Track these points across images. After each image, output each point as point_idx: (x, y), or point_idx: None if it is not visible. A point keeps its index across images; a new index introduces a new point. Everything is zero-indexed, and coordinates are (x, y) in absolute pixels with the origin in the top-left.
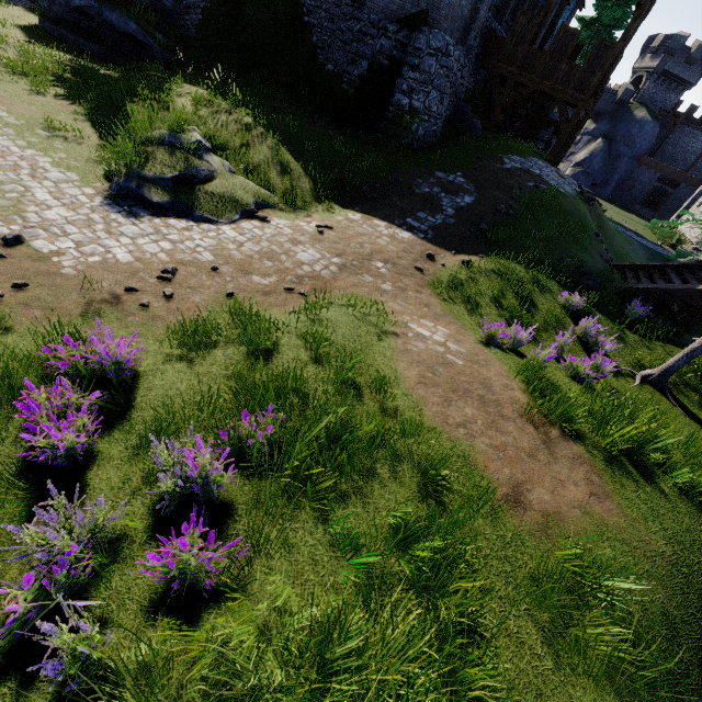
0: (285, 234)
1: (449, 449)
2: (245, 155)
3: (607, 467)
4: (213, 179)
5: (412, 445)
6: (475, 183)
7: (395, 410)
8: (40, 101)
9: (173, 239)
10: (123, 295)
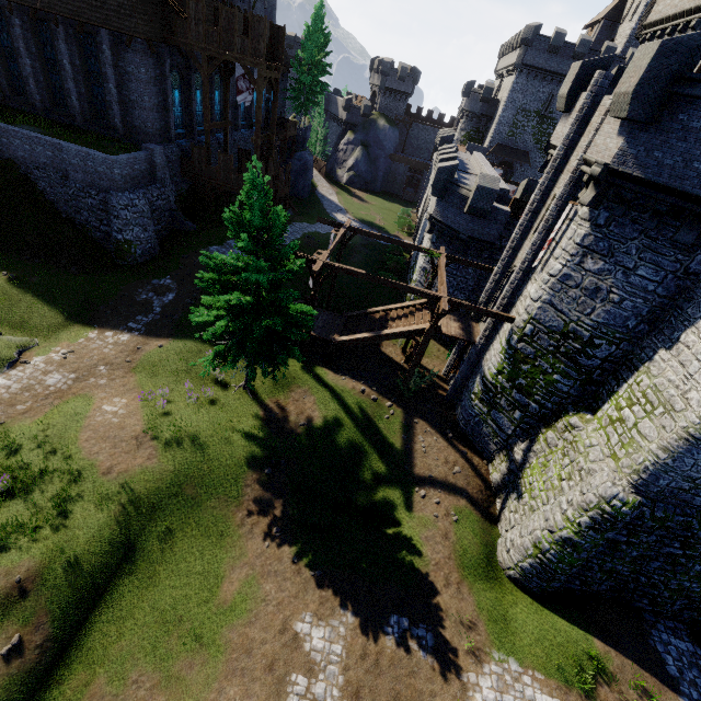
0: (40, 368)
1: (86, 463)
2: (8, 313)
3: (163, 446)
4: None
5: (71, 467)
6: (178, 281)
7: (70, 456)
8: None
9: None
10: None
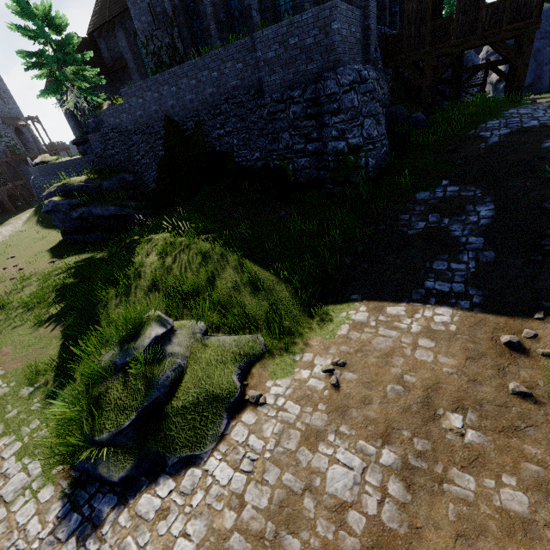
0: (292, 421)
1: None
2: (213, 292)
3: None
4: (182, 375)
5: None
6: (474, 183)
7: None
8: (38, 335)
9: None
10: None
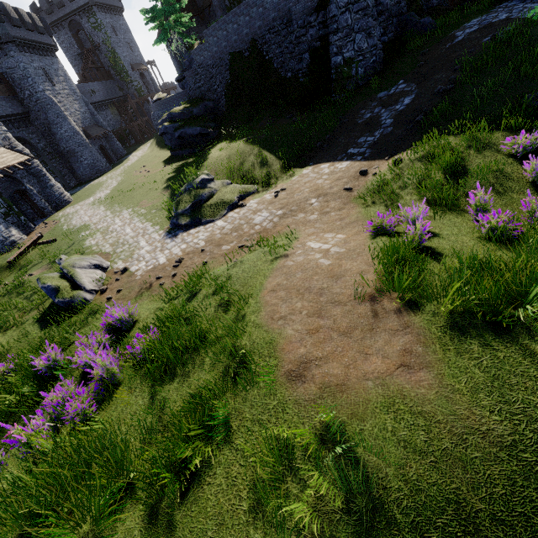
0: (252, 209)
1: (262, 338)
2: (240, 168)
3: (444, 334)
4: (213, 196)
5: (238, 339)
6: (417, 80)
7: (243, 316)
8: (158, 195)
9: (188, 241)
10: (155, 282)
